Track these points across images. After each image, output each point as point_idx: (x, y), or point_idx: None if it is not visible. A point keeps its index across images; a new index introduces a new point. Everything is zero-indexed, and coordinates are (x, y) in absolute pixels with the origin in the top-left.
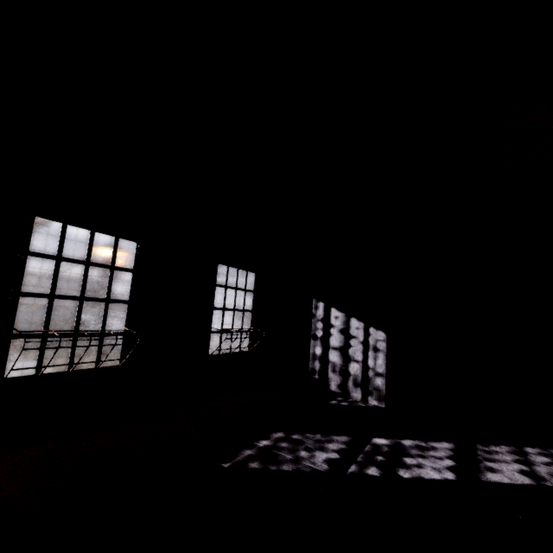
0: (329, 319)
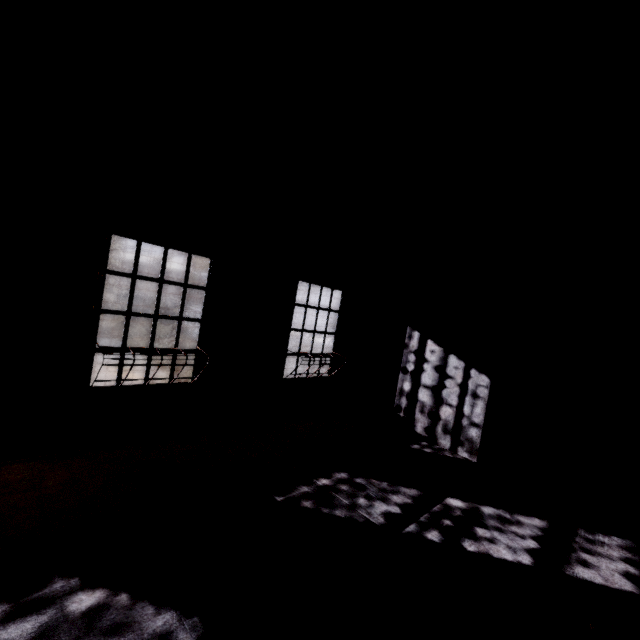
0: (424, 352)
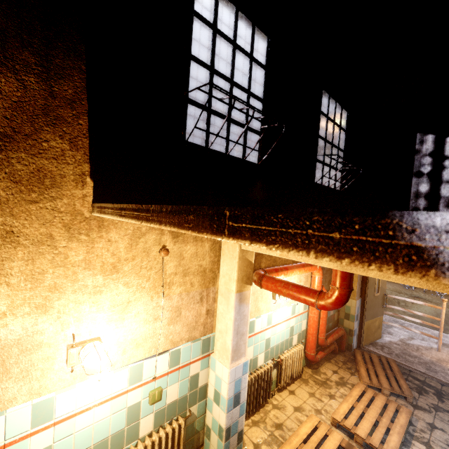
0: (442, 151)
